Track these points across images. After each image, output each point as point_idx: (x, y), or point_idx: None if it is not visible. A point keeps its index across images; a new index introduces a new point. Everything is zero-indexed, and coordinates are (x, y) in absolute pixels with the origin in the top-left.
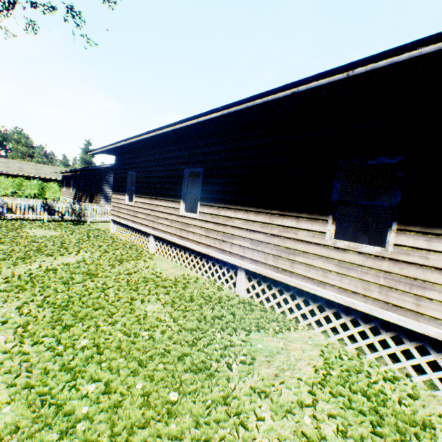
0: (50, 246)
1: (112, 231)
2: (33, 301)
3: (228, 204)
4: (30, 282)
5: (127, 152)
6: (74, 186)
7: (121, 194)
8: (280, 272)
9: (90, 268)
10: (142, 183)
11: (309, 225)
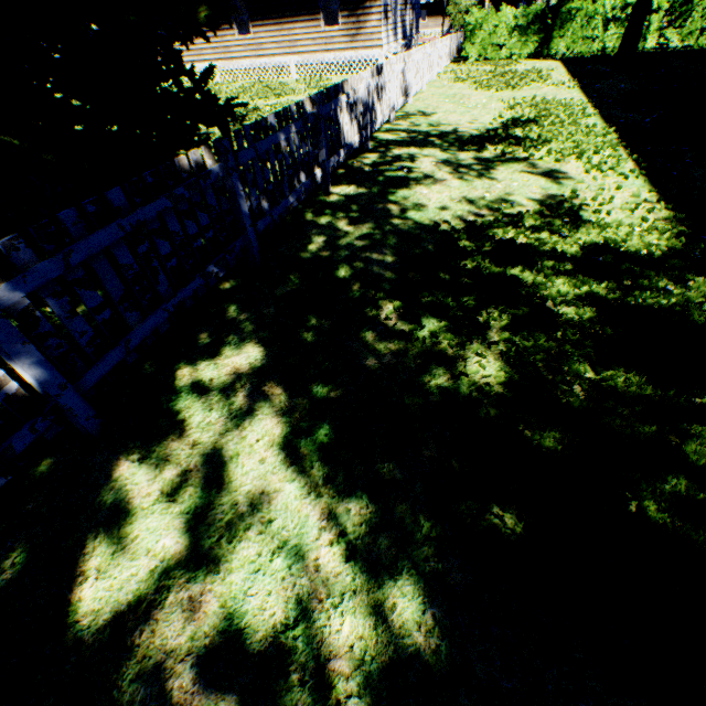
0: None
1: None
2: None
3: None
4: None
5: None
6: None
7: None
8: (229, 61)
9: None
10: None
11: (230, 33)
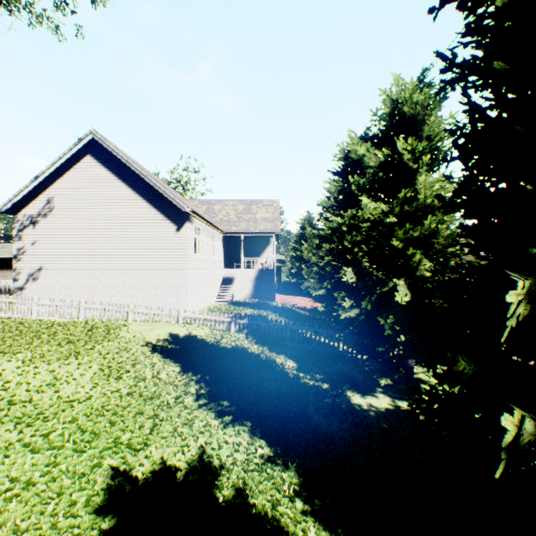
0: None
1: None
2: None
3: (7, 270)
4: None
5: None
6: None
7: None
8: None
9: None
10: None
11: None
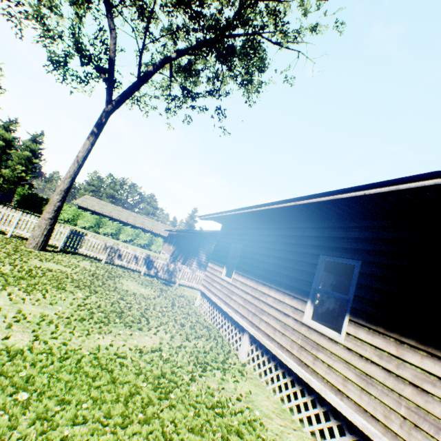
0: (133, 309)
1: (197, 304)
2: (65, 440)
3: (433, 346)
4: (85, 378)
5: (238, 221)
6: (174, 244)
7: (219, 265)
8: None
9: (163, 372)
10: (248, 259)
11: None
